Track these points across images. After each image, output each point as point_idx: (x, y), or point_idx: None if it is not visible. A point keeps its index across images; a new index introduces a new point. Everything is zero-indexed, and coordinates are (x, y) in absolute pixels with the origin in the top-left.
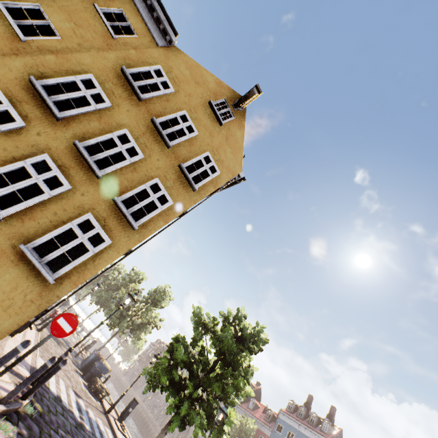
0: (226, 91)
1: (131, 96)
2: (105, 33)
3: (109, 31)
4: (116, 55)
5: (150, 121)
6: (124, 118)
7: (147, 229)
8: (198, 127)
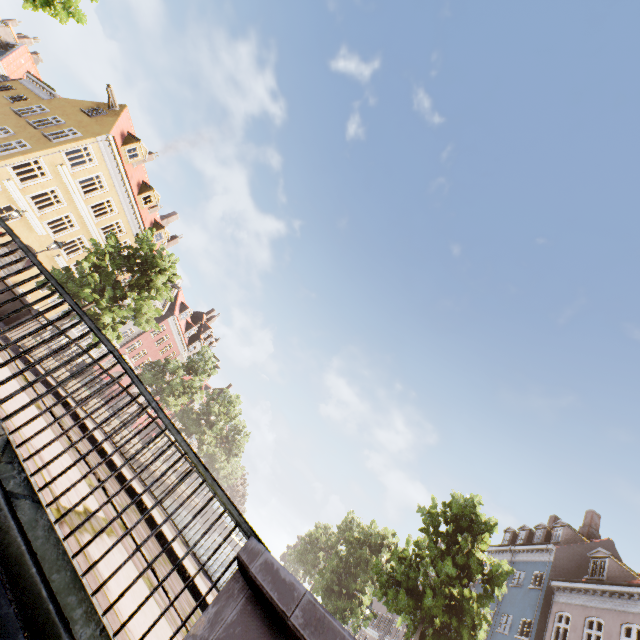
0: (104, 105)
1: (17, 117)
2: (8, 103)
3: (10, 102)
4: (12, 107)
5: (27, 123)
6: (8, 124)
7: (8, 157)
8: (69, 121)
